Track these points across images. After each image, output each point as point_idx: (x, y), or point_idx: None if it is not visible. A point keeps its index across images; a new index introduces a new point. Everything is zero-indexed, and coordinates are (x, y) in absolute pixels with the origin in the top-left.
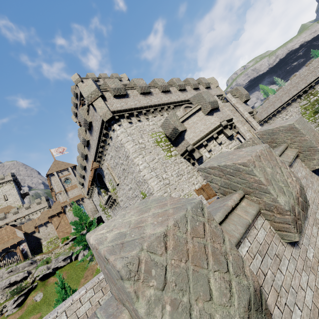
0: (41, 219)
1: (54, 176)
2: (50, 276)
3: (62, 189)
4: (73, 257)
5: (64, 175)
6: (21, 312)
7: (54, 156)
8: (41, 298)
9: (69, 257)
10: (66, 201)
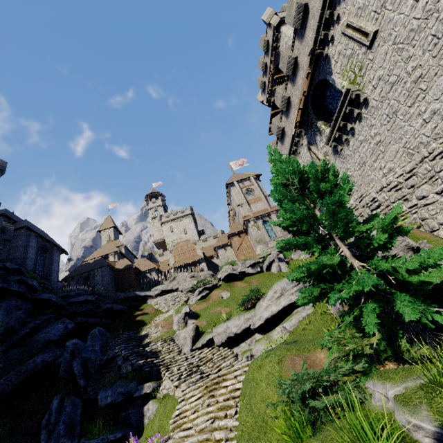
0: (220, 241)
1: (234, 187)
2: (236, 281)
3: (244, 200)
4: (264, 266)
5: (245, 185)
6: (206, 304)
7: (232, 169)
8: (228, 297)
9: (258, 264)
10: (248, 215)
